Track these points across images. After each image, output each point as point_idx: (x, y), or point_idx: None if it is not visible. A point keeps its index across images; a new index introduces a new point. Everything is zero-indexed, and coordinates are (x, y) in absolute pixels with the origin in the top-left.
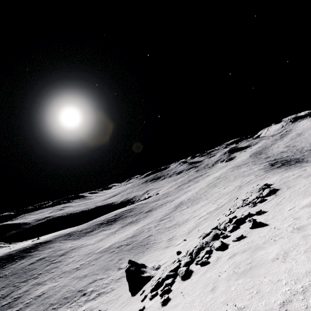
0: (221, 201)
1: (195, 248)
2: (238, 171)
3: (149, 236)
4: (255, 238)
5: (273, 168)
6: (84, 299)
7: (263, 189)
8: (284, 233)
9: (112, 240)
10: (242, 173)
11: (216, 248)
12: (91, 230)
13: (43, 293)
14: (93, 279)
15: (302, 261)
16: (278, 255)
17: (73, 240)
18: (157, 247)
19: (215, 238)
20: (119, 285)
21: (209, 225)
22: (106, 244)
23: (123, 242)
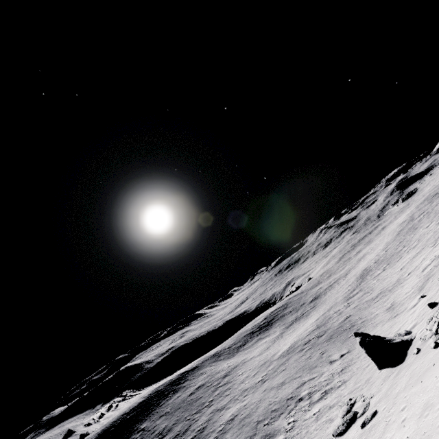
0: None
1: None
2: None
3: (347, 318)
4: None
5: None
6: (305, 403)
7: None
8: None
9: (286, 342)
10: None
11: None
12: (242, 343)
13: (235, 415)
14: (298, 383)
15: None
16: None
17: (226, 359)
18: (373, 323)
19: None
20: (351, 375)
21: None
22: (282, 348)
23: (309, 337)
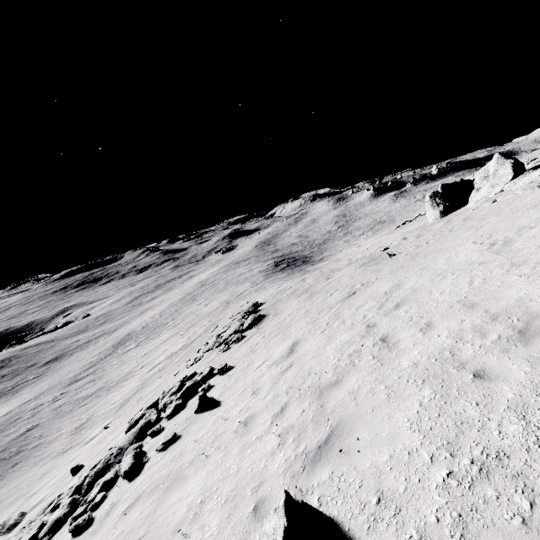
0: (196, 331)
1: (92, 469)
2: (233, 273)
3: (30, 430)
4: (189, 444)
5: (276, 271)
6: None
7: (250, 313)
8: (227, 432)
9: None
10: (238, 277)
11: (122, 474)
12: None
13: None
14: None
15: (210, 538)
16: (189, 512)
17: None
18: (41, 455)
19: (142, 435)
20: None
21: (160, 385)
22: None
23: None
